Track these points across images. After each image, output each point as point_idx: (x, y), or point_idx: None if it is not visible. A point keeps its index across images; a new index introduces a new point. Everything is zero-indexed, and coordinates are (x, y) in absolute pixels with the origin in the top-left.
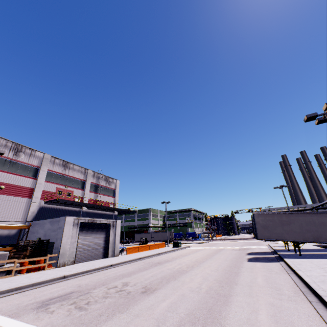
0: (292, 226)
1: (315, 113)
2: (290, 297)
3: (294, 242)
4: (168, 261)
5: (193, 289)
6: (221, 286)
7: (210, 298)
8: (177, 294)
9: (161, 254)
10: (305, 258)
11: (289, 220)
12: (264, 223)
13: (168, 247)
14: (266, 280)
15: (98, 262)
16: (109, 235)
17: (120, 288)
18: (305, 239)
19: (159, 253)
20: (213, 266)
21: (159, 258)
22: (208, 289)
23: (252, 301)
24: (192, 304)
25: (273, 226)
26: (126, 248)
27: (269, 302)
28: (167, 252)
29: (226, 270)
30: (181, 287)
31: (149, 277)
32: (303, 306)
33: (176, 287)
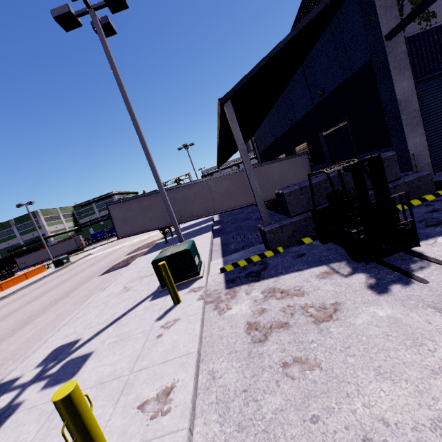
0: (155, 211)
1: (65, 7)
2: None
3: (159, 229)
4: None
5: None
6: None
7: None
8: None
9: (6, 297)
10: (163, 247)
11: (151, 204)
12: (123, 216)
13: (54, 267)
14: (38, 331)
15: None
16: None
17: None
18: (169, 223)
19: (4, 296)
20: (27, 312)
21: None
22: None
23: None
24: None
25: (134, 216)
26: None
27: None
28: (28, 285)
29: (30, 316)
30: None
31: None
32: None
33: None
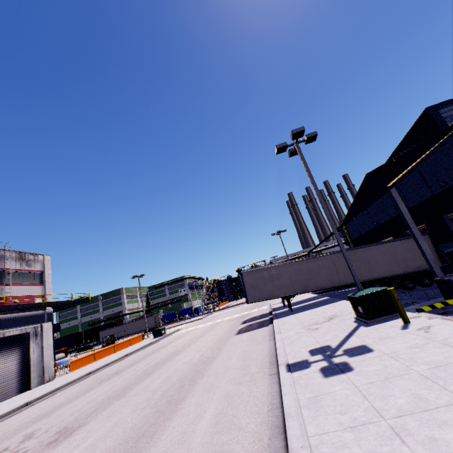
0: (282, 279)
1: (284, 143)
2: (254, 375)
3: (285, 297)
4: (134, 365)
5: (138, 407)
6: (181, 387)
7: (153, 415)
8: (107, 426)
9: (130, 355)
10: (294, 313)
11: (279, 273)
12: (254, 282)
13: (148, 338)
14: (241, 357)
15: (2, 407)
16: (29, 352)
17: (11, 450)
18: (295, 292)
19: (127, 353)
20: (191, 355)
21: (122, 364)
22: (159, 399)
23: (205, 399)
24: (119, 436)
25: (263, 283)
26: (70, 363)
27: (225, 393)
28: (141, 348)
29: (203, 356)
30: (122, 409)
31: (84, 405)
32: (259, 385)
33: (115, 411)
